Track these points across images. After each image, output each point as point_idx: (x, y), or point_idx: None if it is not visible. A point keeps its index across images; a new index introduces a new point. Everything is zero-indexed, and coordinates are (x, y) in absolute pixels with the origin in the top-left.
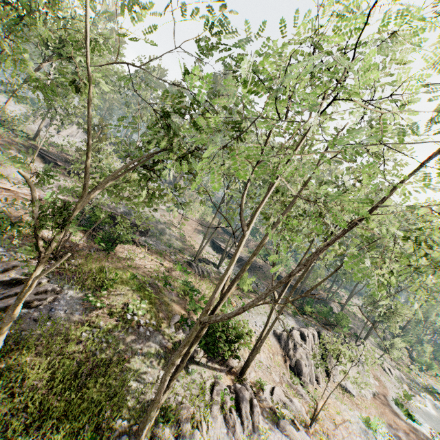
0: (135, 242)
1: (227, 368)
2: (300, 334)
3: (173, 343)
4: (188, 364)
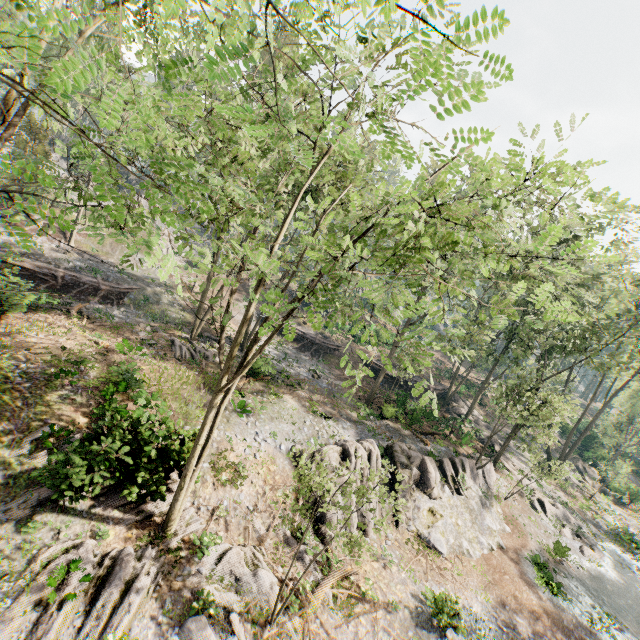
0: (68, 311)
1: (139, 517)
2: (342, 451)
3: (15, 475)
4: (39, 512)
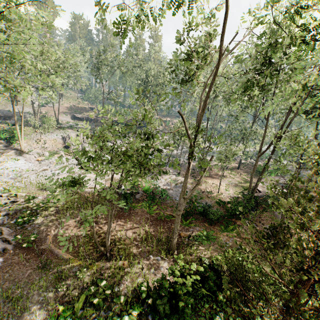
0: None
1: (15, 149)
2: (77, 135)
3: None
4: None
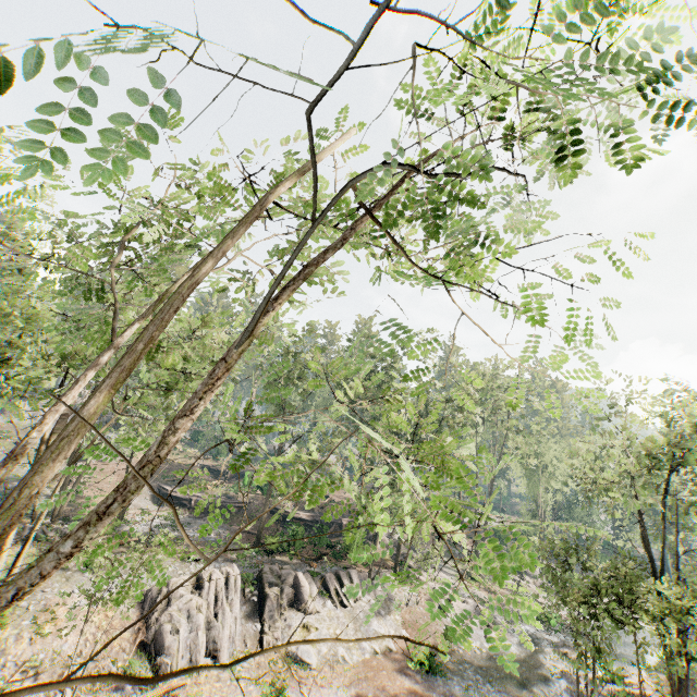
0: None
1: None
2: (196, 581)
3: None
4: None
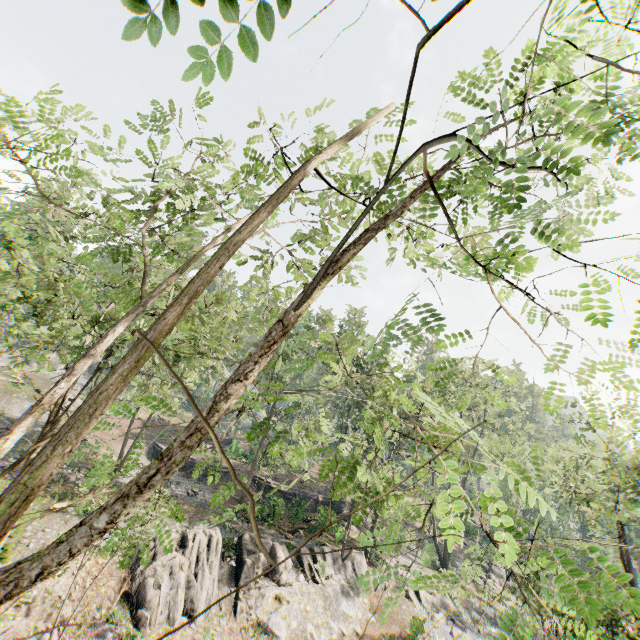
0: None
1: None
2: (181, 539)
3: None
4: None
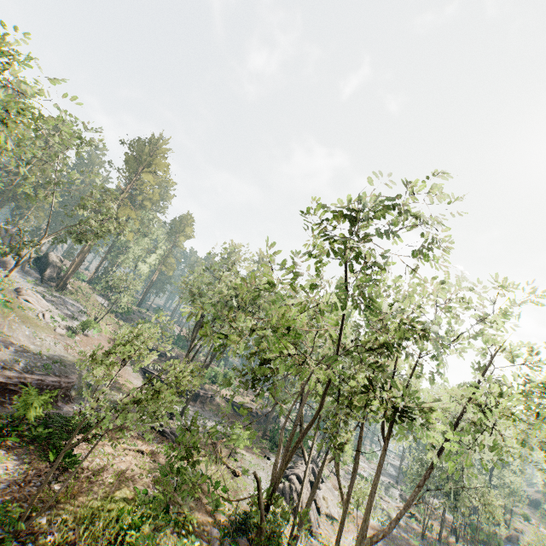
0: None
1: None
2: (296, 478)
3: None
4: None
